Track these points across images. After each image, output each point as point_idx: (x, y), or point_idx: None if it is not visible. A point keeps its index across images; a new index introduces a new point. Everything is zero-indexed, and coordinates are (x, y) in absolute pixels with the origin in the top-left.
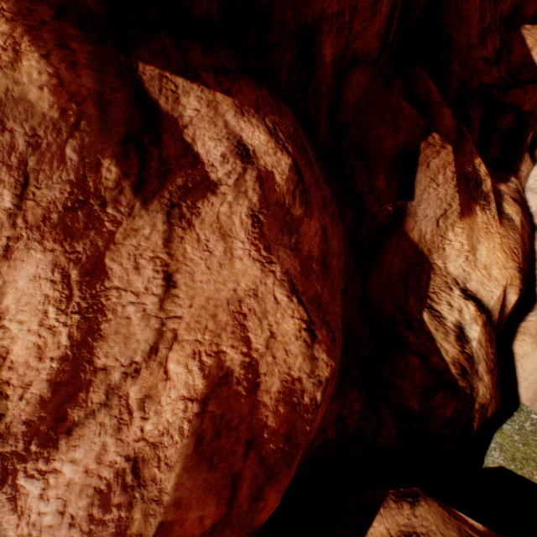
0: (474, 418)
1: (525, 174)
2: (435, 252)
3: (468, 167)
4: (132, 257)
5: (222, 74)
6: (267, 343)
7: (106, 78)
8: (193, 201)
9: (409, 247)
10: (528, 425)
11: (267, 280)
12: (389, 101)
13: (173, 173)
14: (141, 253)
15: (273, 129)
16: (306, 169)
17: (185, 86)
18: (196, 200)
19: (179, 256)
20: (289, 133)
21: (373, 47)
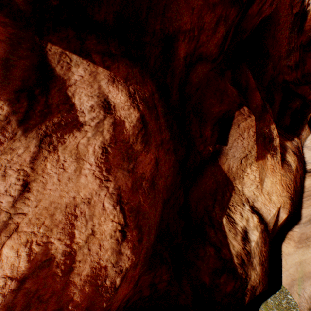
0: (246, 294)
1: (304, 137)
2: (238, 180)
3: (266, 129)
4: (3, 167)
5: (108, 56)
6: (87, 238)
7: (18, 50)
8: (62, 134)
9: (221, 174)
10: (284, 303)
11: (101, 192)
12: (220, 84)
13: (52, 114)
14: (11, 165)
15: (133, 93)
16: (152, 120)
17: (77, 61)
18: (65, 133)
19: (39, 170)
20: (144, 97)
21: (213, 51)
